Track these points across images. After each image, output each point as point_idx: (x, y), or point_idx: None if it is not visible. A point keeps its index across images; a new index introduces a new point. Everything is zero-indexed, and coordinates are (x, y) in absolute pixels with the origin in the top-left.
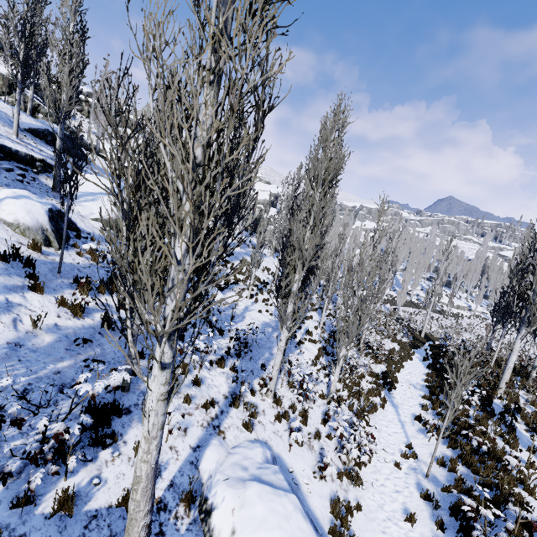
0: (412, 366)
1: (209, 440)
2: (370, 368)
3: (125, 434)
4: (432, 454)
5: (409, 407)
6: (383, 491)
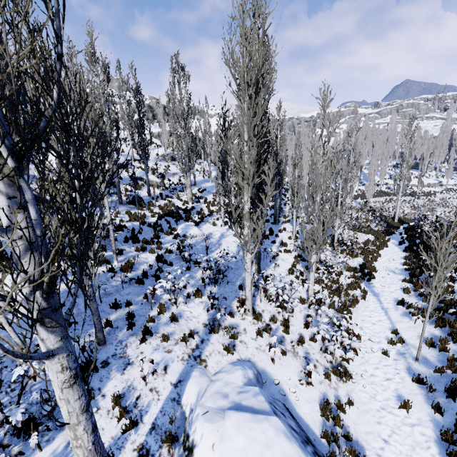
0: (389, 252)
1: (190, 373)
2: (347, 264)
3: (103, 387)
4: (420, 336)
5: (391, 293)
6: (373, 381)
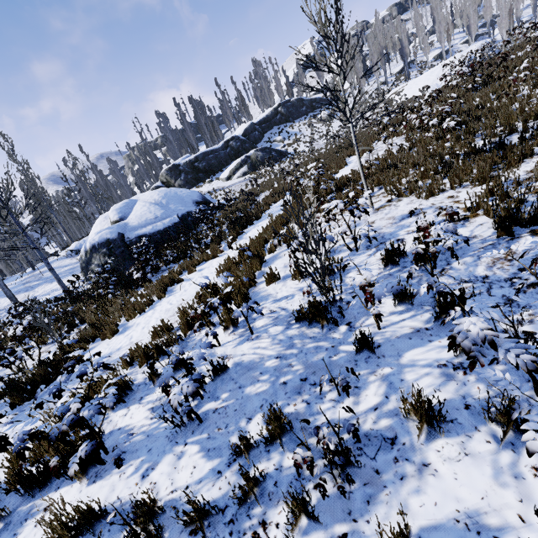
0: None
1: None
2: None
3: None
4: None
5: None
6: None
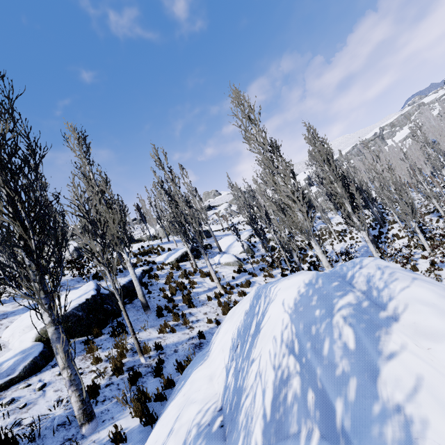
0: None
1: None
2: None
3: None
4: None
5: None
6: None
